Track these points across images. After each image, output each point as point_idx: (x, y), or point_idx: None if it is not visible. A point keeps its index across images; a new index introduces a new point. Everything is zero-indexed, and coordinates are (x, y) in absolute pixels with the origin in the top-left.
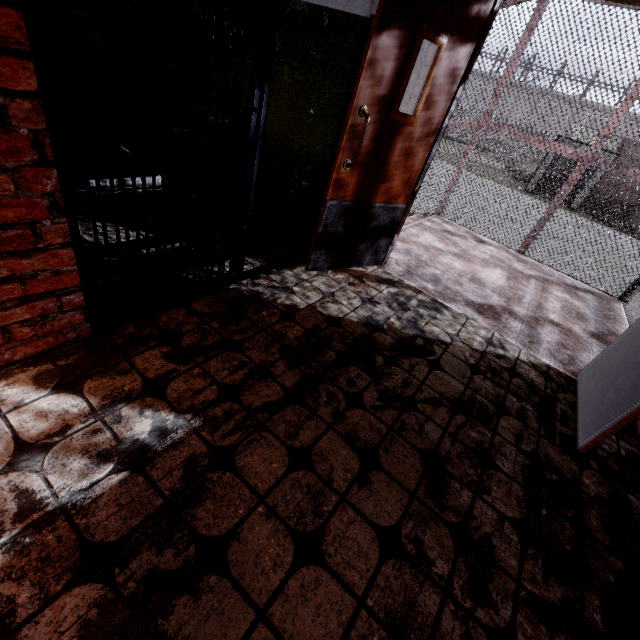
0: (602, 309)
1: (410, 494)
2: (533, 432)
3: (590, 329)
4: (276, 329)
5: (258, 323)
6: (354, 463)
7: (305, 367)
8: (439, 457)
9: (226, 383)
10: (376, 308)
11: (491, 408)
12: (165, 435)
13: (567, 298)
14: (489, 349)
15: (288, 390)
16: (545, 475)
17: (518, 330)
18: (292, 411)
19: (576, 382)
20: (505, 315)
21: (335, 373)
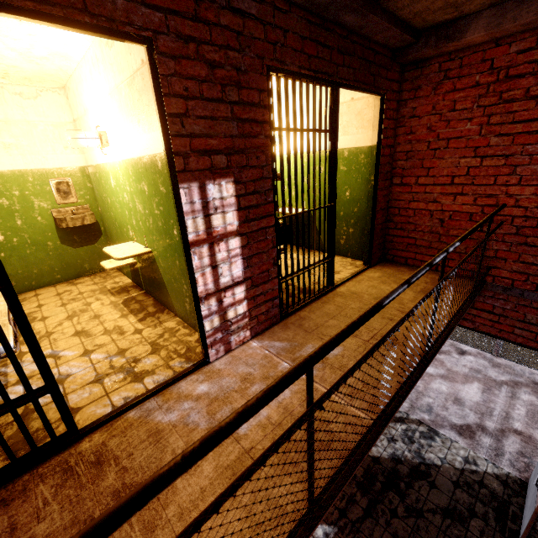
0: None
1: None
2: (491, 528)
3: None
4: None
5: None
6: None
7: (369, 494)
8: None
9: (340, 508)
10: (396, 445)
11: (466, 513)
12: (327, 536)
13: (533, 400)
14: (466, 466)
15: (364, 509)
16: None
17: (487, 445)
18: (368, 521)
19: (527, 487)
20: (478, 432)
21: (382, 497)
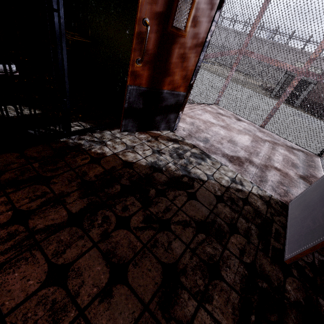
0: (307, 161)
1: (144, 306)
2: (253, 247)
3: (299, 173)
4: (82, 169)
5: (70, 164)
6: (104, 277)
7: (93, 197)
8: (177, 270)
9: (22, 209)
10: (161, 156)
11: (226, 228)
12: None
13: (287, 154)
14: (232, 185)
15: (72, 215)
16: (258, 283)
17: (253, 173)
18: (68, 232)
19: (287, 208)
20: (246, 163)
21: (115, 201)
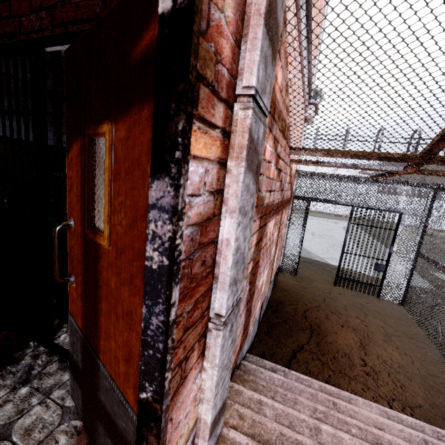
0: None
1: None
2: None
3: None
4: None
5: None
6: None
7: None
8: None
9: None
10: None
11: None
12: None
13: None
14: None
15: None
16: None
17: None
18: None
19: None
20: None
21: None
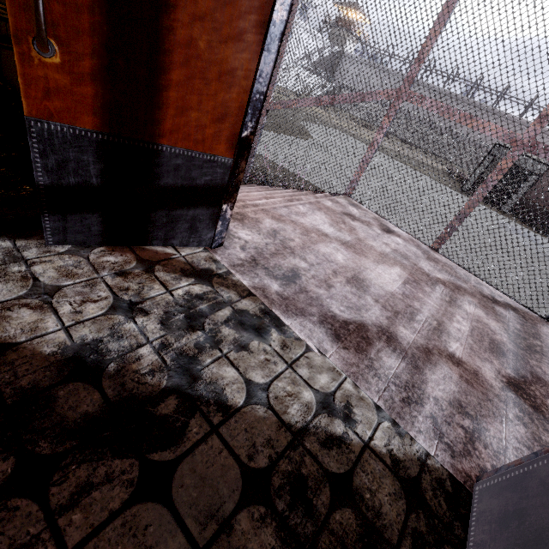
0: (525, 335)
1: None
2: None
3: (507, 371)
4: None
5: None
6: None
7: None
8: None
9: None
10: (129, 323)
11: None
12: None
13: (481, 316)
14: (317, 422)
15: None
16: None
17: (391, 374)
18: None
19: (469, 507)
20: (379, 343)
21: None
